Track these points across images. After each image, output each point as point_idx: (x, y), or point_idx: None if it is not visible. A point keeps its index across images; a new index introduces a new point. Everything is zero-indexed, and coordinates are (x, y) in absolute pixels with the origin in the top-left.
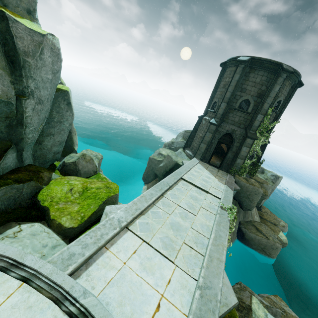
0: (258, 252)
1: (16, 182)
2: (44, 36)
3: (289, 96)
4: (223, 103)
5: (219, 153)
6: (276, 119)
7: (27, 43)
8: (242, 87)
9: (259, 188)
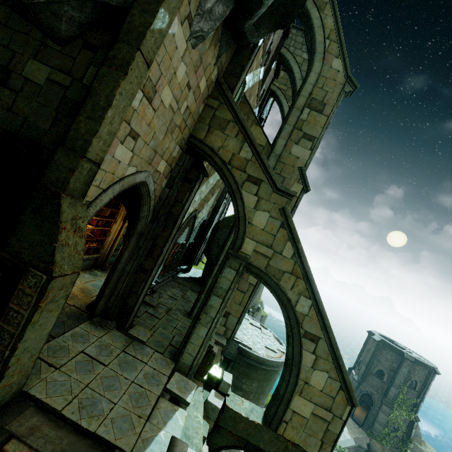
0: None
1: None
2: None
3: (427, 379)
4: (363, 365)
5: None
6: (419, 397)
7: None
8: (378, 358)
9: None
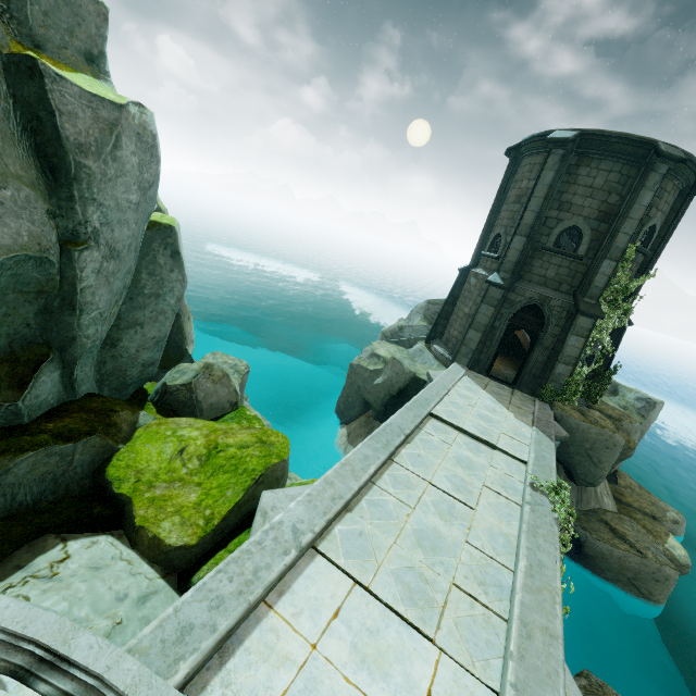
0: (618, 587)
1: (58, 439)
2: (122, 108)
3: (674, 214)
4: (517, 237)
5: (510, 349)
6: (645, 268)
7: (84, 127)
8: (562, 200)
9: (614, 433)
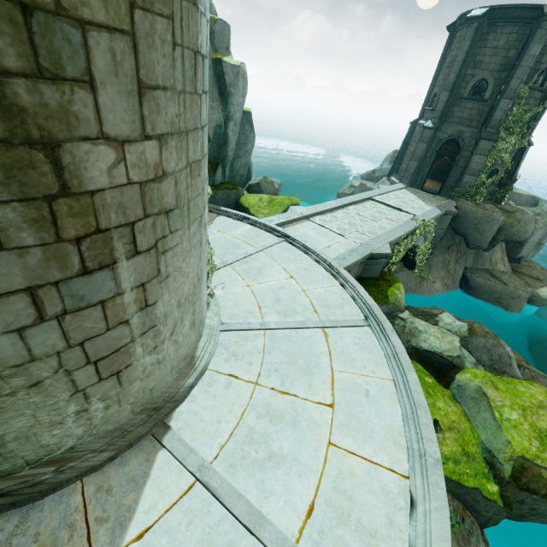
0: (489, 304)
1: (226, 188)
2: (239, 67)
3: None
4: (444, 93)
5: None
6: (544, 101)
7: (230, 77)
8: (476, 61)
9: (493, 212)
